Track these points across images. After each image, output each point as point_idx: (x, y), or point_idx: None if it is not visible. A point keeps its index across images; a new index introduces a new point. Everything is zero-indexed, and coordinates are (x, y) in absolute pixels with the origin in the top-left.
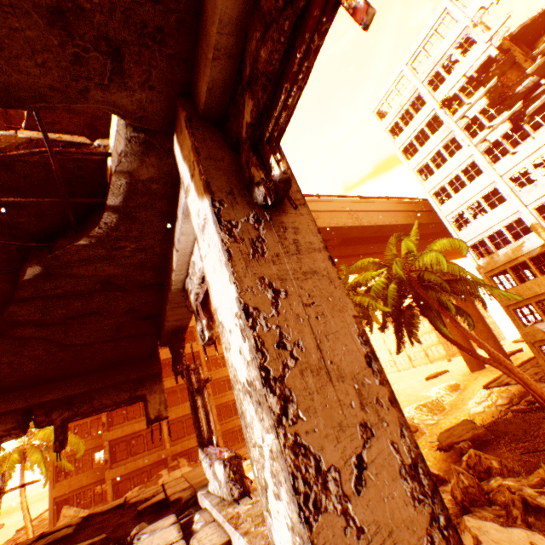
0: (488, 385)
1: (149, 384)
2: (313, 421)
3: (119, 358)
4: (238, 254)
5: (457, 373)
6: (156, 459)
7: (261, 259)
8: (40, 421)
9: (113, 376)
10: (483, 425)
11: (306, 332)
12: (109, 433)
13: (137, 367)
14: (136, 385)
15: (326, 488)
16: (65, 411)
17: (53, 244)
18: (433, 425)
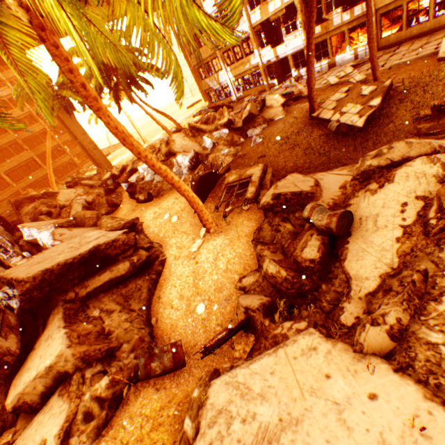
0: (195, 115)
1: None
2: None
3: None
4: None
5: (202, 103)
6: (12, 194)
7: None
8: None
9: None
10: None
11: None
12: None
13: None
14: None
15: None
16: None
17: None
18: None
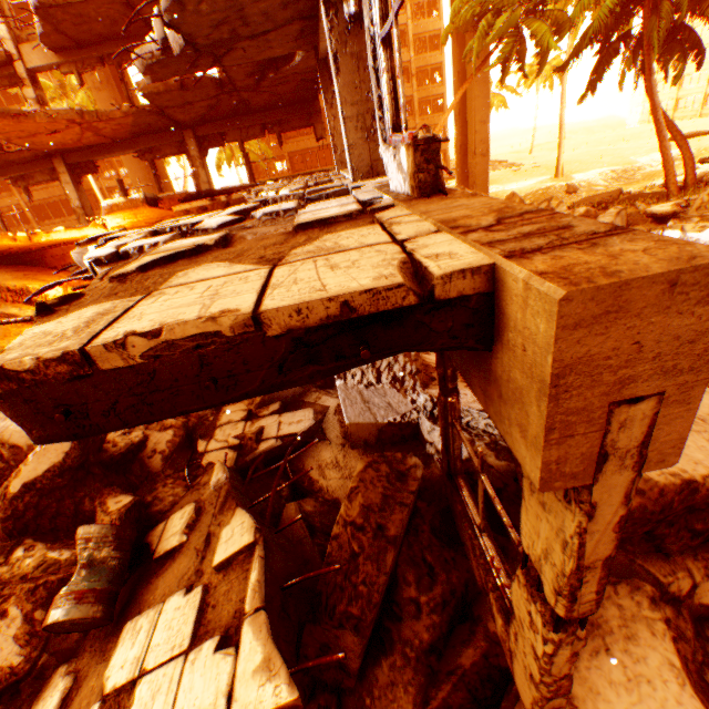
0: (707, 160)
1: (315, 119)
2: (338, 143)
3: (298, 101)
4: (328, 109)
5: None
6: None
7: (332, 110)
8: (270, 132)
9: (297, 112)
10: (623, 196)
11: (339, 127)
12: (286, 147)
13: (308, 107)
14: (309, 118)
15: (338, 152)
16: (279, 129)
17: (277, 66)
18: (597, 192)
